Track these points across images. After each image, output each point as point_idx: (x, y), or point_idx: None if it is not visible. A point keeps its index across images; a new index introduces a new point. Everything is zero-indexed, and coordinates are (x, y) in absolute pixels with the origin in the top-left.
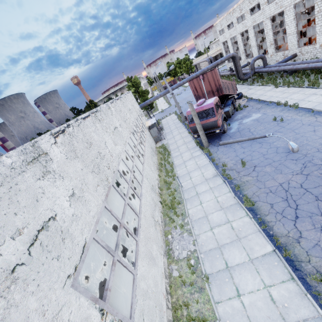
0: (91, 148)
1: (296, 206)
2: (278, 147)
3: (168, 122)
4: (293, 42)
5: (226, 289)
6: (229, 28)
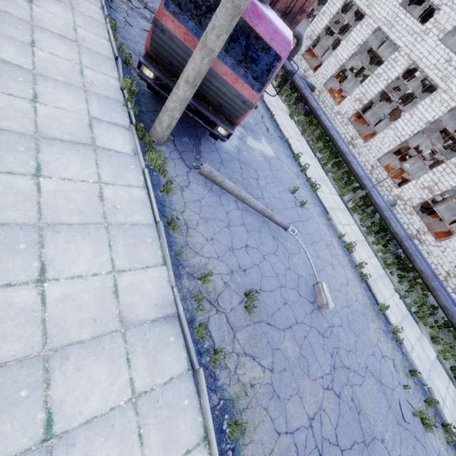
0: None
1: None
2: (300, 275)
3: None
4: (328, 70)
5: None
6: None
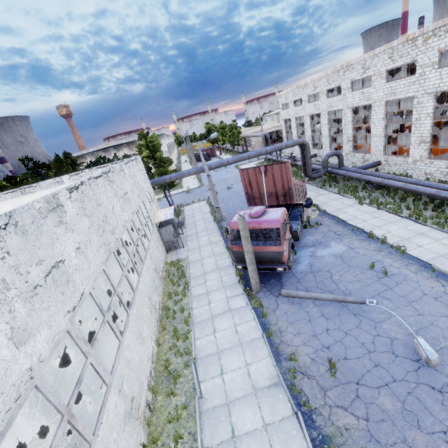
0: None
1: None
2: (393, 338)
3: (195, 214)
4: (378, 145)
5: None
6: (295, 105)
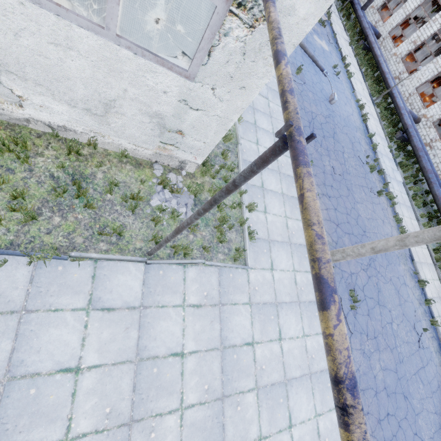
0: None
1: (313, 130)
2: (324, 89)
3: None
4: (395, 20)
5: (249, 135)
6: None
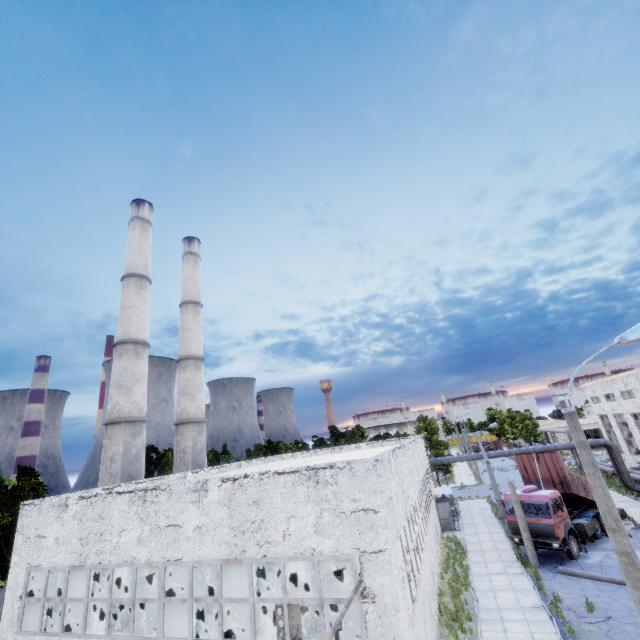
0: (401, 474)
1: None
2: None
3: (472, 508)
4: None
5: None
6: (609, 399)
